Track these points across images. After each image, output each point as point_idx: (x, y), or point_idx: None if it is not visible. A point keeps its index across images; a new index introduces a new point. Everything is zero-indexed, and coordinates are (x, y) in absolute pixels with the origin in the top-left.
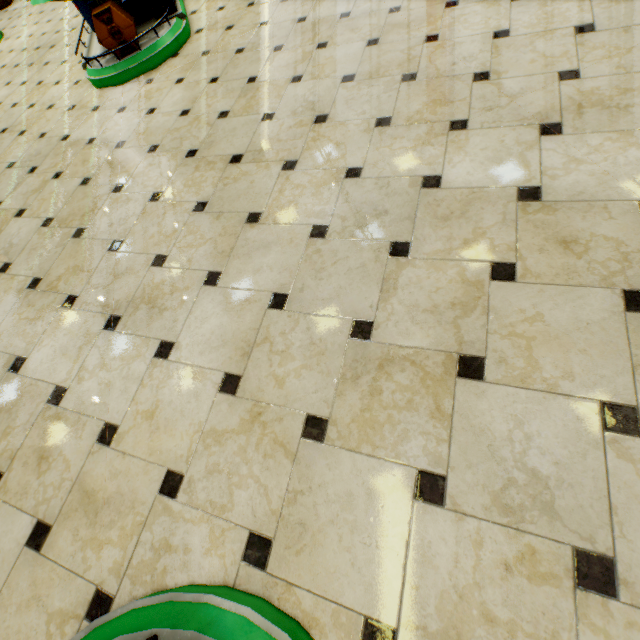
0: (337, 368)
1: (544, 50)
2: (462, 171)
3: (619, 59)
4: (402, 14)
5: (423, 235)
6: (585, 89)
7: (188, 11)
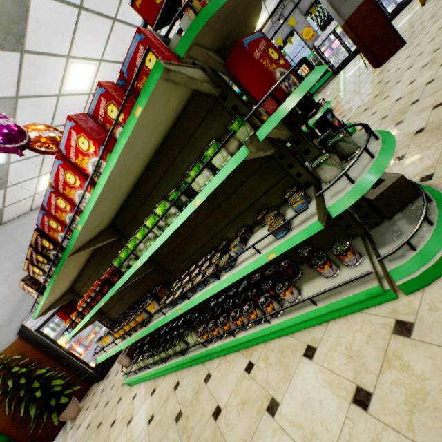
0: (401, 108)
1: None
2: None
3: None
4: None
5: None
6: None
7: None
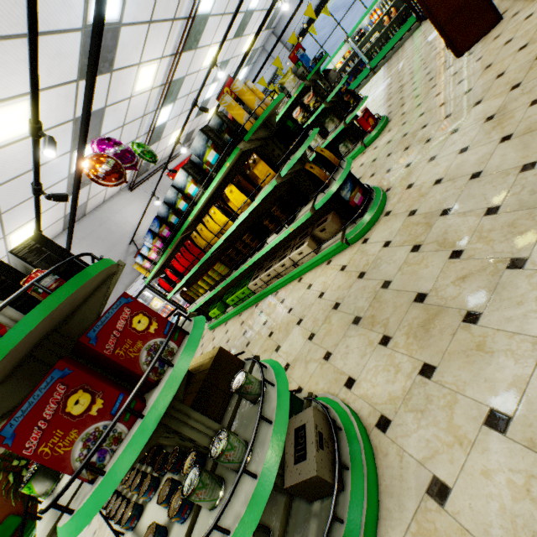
0: (431, 211)
1: None
2: None
3: None
4: None
5: (499, 218)
6: None
7: None
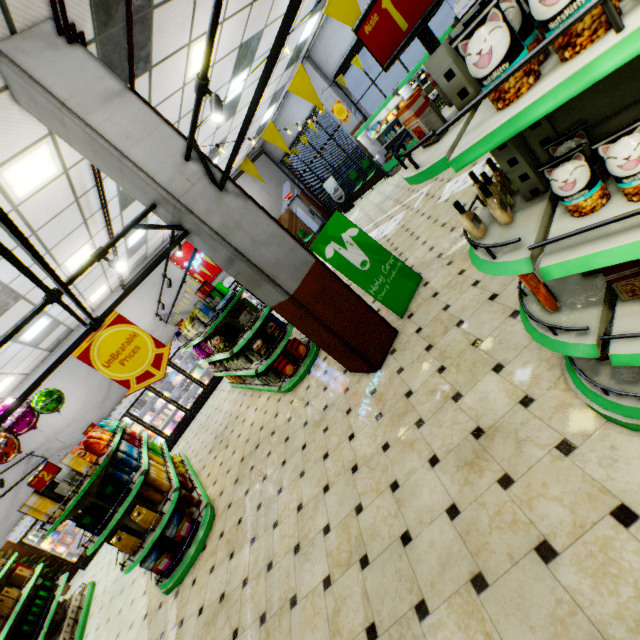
0: None
1: None
2: None
3: None
4: None
5: None
6: None
7: None
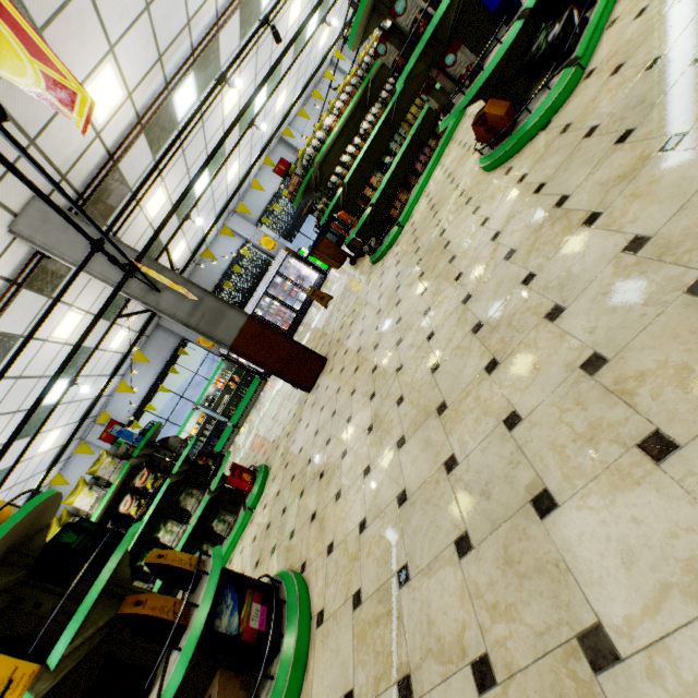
0: (381, 581)
1: None
2: (578, 524)
3: None
4: None
5: (483, 554)
6: None
7: (609, 19)
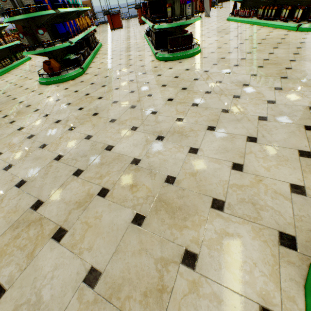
0: (14, 221)
1: (178, 109)
2: (122, 146)
3: (198, 118)
4: (148, 85)
5: (90, 169)
6: (180, 126)
7: (89, 66)
